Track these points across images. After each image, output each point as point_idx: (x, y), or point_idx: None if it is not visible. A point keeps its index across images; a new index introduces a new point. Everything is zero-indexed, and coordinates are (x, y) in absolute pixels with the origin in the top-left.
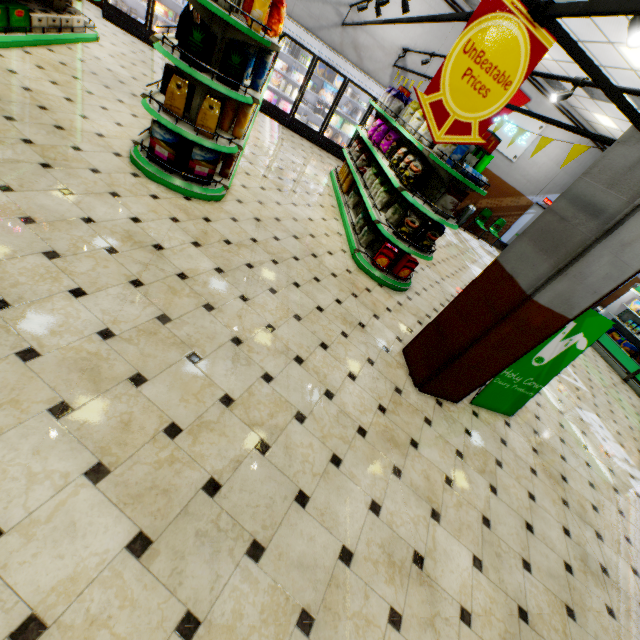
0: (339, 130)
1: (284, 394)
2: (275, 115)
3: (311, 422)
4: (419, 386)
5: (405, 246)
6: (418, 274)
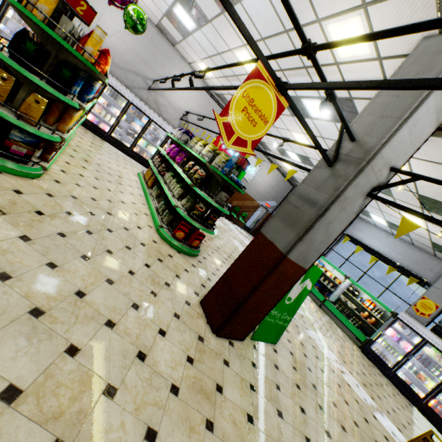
0: (145, 148)
1: (92, 366)
2: (96, 131)
3: (123, 394)
4: (216, 331)
5: (196, 223)
6: (203, 244)
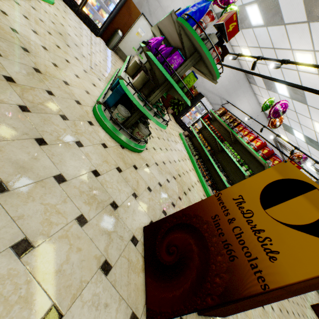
0: None
1: None
2: None
3: None
4: None
5: None
6: None
